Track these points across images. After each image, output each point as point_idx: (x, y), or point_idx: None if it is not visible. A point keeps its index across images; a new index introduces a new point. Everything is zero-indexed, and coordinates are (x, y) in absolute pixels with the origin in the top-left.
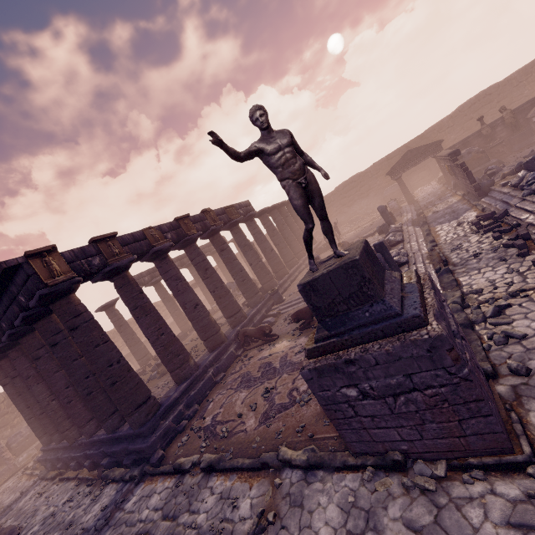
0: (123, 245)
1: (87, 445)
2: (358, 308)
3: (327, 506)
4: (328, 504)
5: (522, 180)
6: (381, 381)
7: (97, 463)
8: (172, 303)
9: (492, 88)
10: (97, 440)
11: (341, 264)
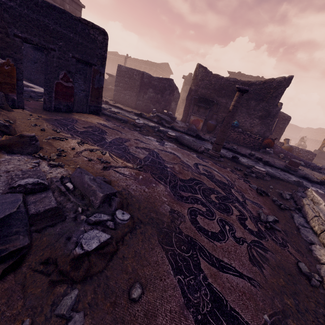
0: None
1: None
2: None
3: None
4: None
5: None
6: None
7: None
8: None
9: None
10: None
11: None
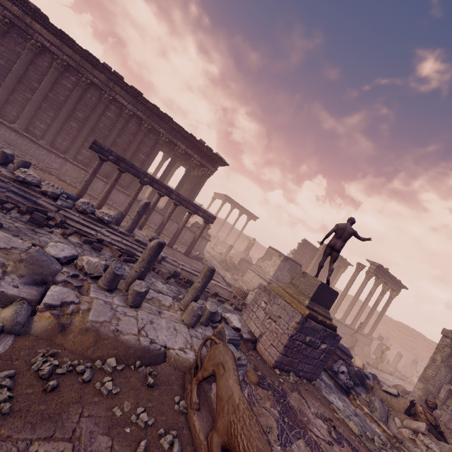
0: None
1: None
2: None
3: (335, 401)
4: (334, 401)
5: (40, 183)
6: None
7: None
8: None
9: None
10: None
11: None
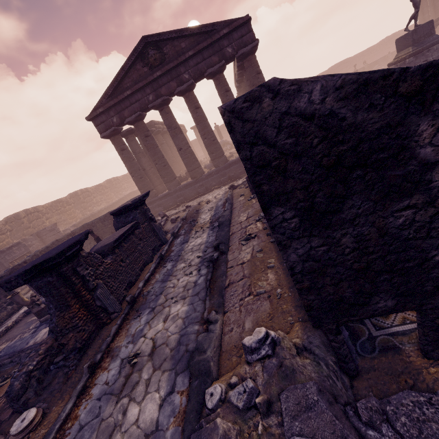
0: None
1: (217, 173)
2: (427, 38)
3: None
4: None
5: None
6: (436, 56)
7: (231, 177)
8: (176, 151)
9: (348, 59)
10: (235, 160)
11: (427, 22)
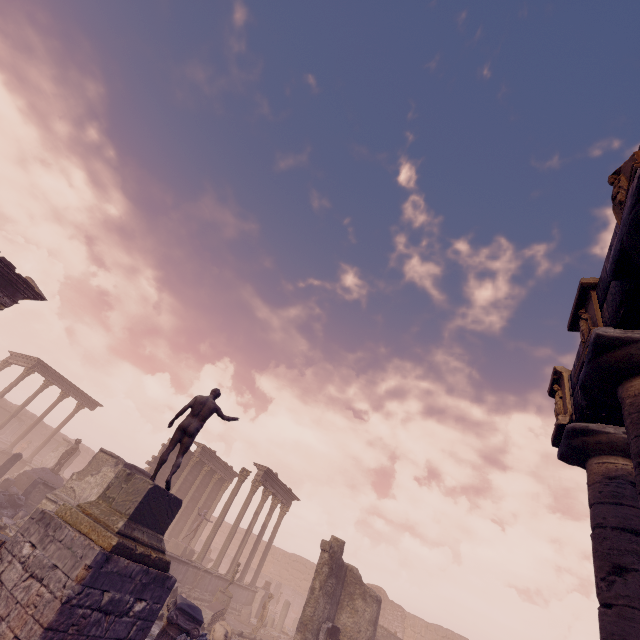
0: (602, 302)
1: None
2: None
3: None
4: None
5: None
6: None
7: None
8: None
9: None
10: None
11: None
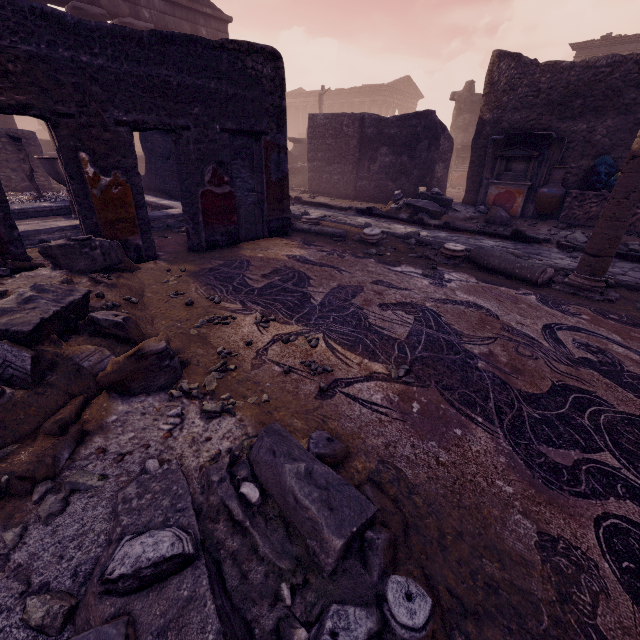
0: None
1: None
2: None
3: None
4: None
5: None
6: None
7: None
8: None
9: None
10: None
11: None
